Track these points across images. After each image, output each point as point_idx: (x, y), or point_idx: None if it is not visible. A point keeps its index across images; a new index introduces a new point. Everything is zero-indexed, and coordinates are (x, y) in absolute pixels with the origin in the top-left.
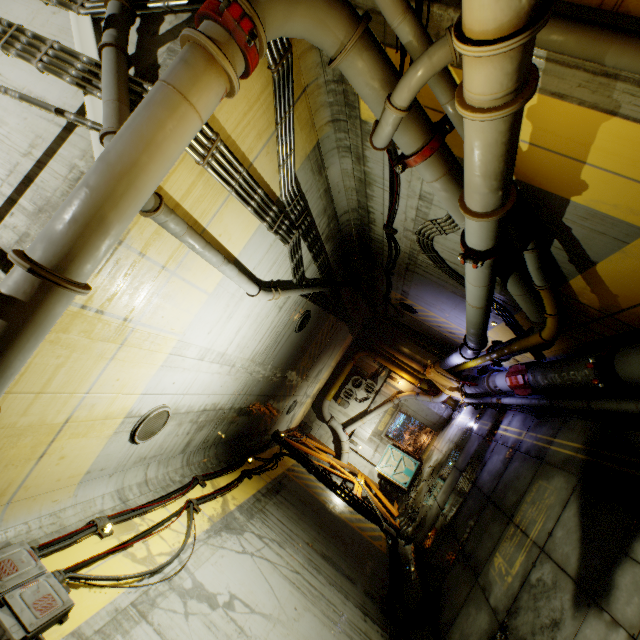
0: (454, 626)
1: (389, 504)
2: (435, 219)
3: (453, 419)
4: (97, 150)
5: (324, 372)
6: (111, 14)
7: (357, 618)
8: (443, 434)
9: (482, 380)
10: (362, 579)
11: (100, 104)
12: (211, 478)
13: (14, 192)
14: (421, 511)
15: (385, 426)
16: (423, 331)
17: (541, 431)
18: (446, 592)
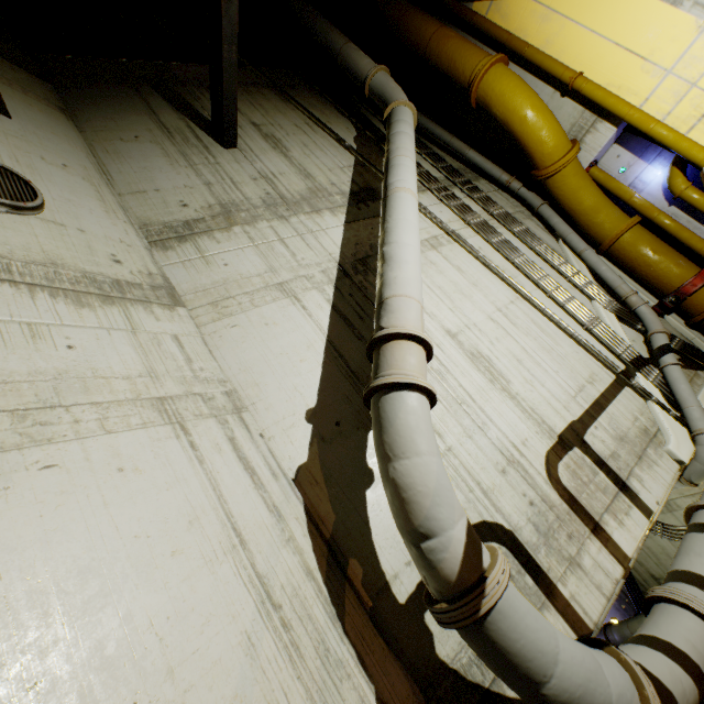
0: None
1: None
2: (659, 521)
3: None
4: (665, 421)
5: None
6: (668, 343)
7: None
8: None
9: None
10: None
11: (651, 385)
12: None
13: (590, 408)
14: None
15: None
16: None
17: None
18: None
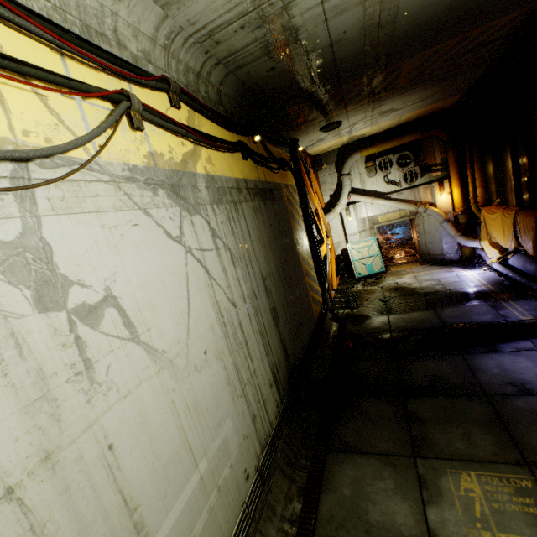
0: (351, 458)
1: (335, 277)
2: None
3: (455, 267)
4: None
5: (389, 119)
6: None
7: (265, 381)
8: (431, 269)
9: None
10: (289, 338)
11: None
12: (193, 107)
13: None
14: (363, 309)
15: (385, 221)
16: None
17: None
18: (357, 412)
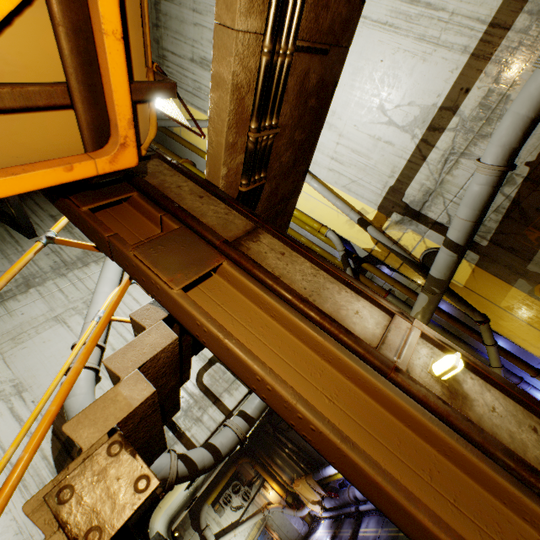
0: None
1: None
2: None
3: (311, 535)
4: None
5: (216, 471)
6: None
7: None
8: None
9: (343, 491)
10: None
11: None
12: None
13: None
14: None
15: None
16: (301, 445)
17: (391, 525)
18: None
